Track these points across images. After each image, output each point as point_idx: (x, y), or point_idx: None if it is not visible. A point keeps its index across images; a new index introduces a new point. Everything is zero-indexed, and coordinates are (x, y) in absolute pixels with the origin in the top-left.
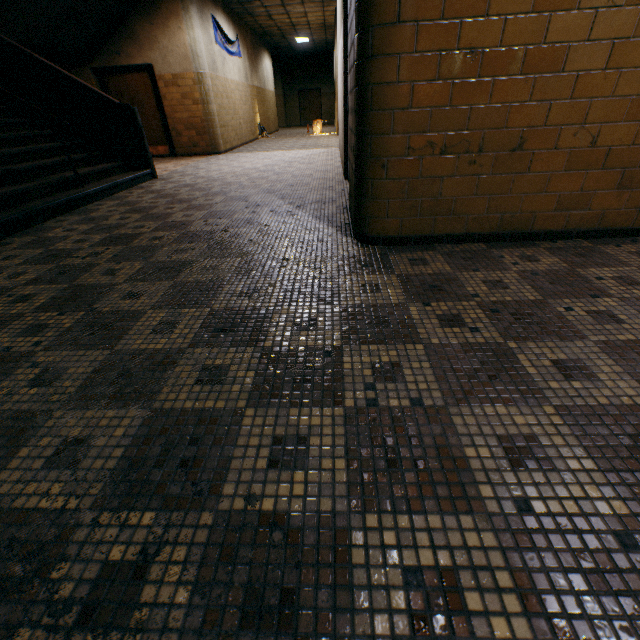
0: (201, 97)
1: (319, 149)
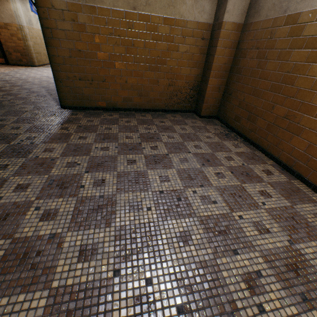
0: (22, 37)
1: None
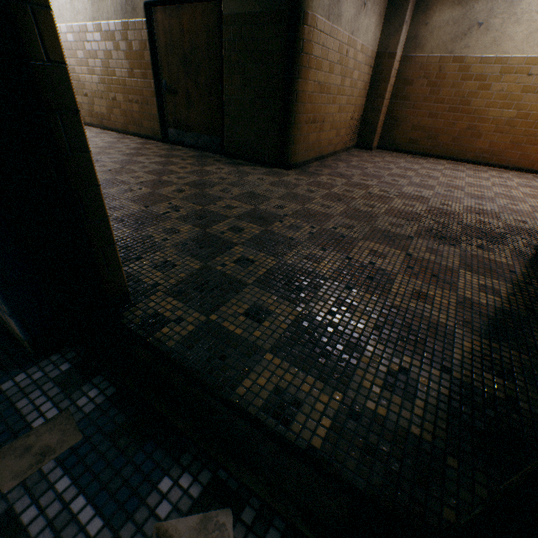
0: None
1: None
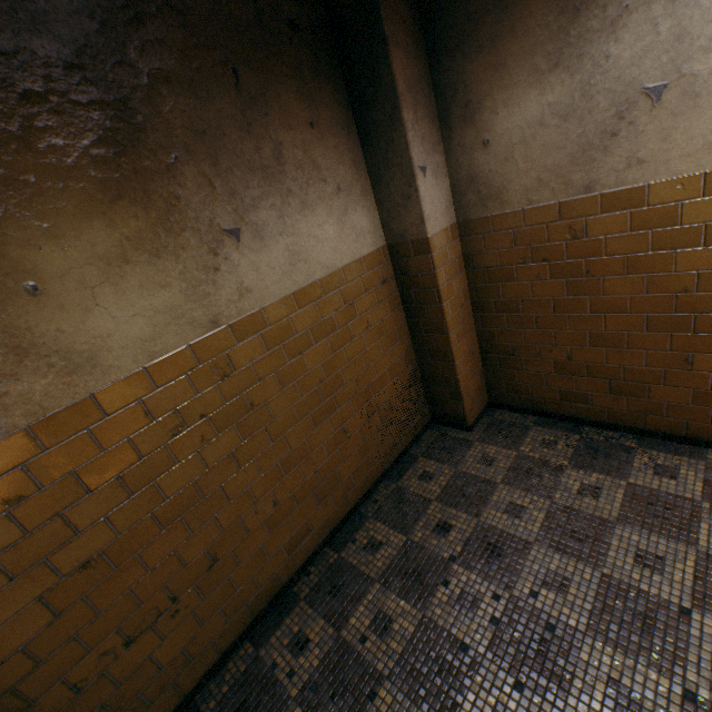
0: None
1: None
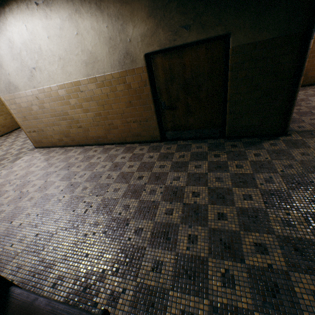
0: None
1: (25, 157)
